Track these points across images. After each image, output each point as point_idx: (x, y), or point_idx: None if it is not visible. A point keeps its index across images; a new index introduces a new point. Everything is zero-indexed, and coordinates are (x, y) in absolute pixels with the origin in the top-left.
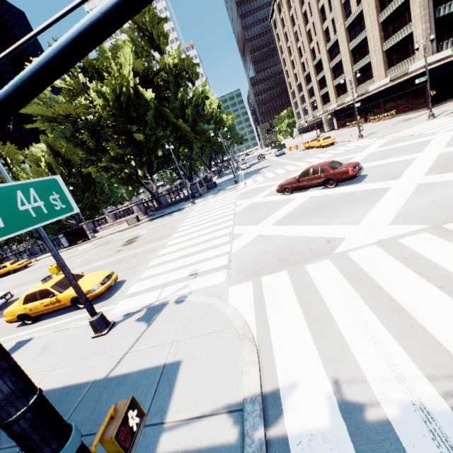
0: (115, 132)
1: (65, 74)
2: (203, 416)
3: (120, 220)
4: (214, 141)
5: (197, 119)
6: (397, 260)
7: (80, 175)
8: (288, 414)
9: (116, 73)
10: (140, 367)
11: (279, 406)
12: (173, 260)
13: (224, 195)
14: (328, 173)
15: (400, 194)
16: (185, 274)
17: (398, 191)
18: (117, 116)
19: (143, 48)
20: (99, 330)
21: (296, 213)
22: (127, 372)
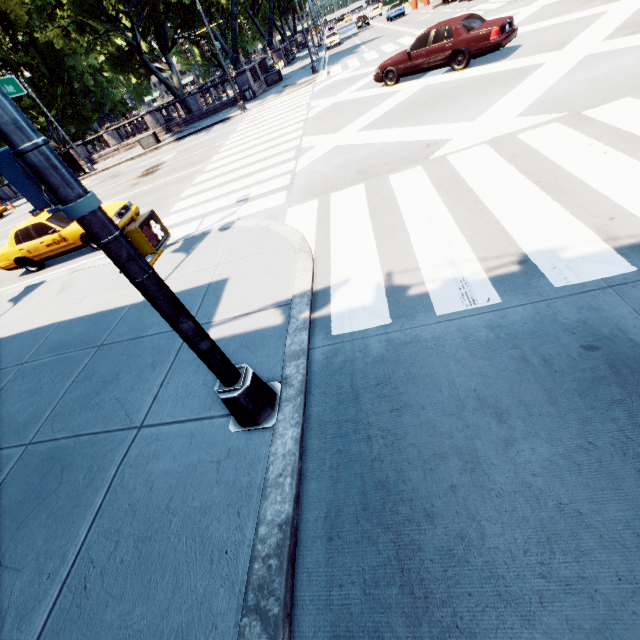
0: None
1: None
2: (251, 313)
3: (129, 142)
4: None
5: None
6: (504, 160)
7: (35, 48)
8: (335, 301)
9: None
10: (182, 288)
11: (328, 298)
12: (214, 187)
13: (292, 94)
14: (457, 40)
15: (552, 73)
16: (231, 202)
17: (552, 69)
18: None
19: None
20: None
21: (397, 112)
22: None
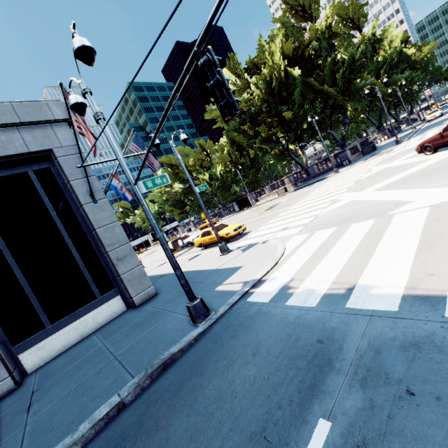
0: (269, 115)
1: (236, 78)
2: (235, 283)
3: (274, 191)
4: (384, 94)
5: (351, 78)
6: (425, 220)
7: (248, 156)
8: (262, 286)
9: (270, 62)
10: (228, 267)
11: (262, 284)
12: (282, 220)
13: (370, 161)
14: None
15: None
16: (279, 229)
17: None
18: (270, 101)
19: (294, 26)
20: (222, 251)
21: (409, 177)
22: (223, 268)
